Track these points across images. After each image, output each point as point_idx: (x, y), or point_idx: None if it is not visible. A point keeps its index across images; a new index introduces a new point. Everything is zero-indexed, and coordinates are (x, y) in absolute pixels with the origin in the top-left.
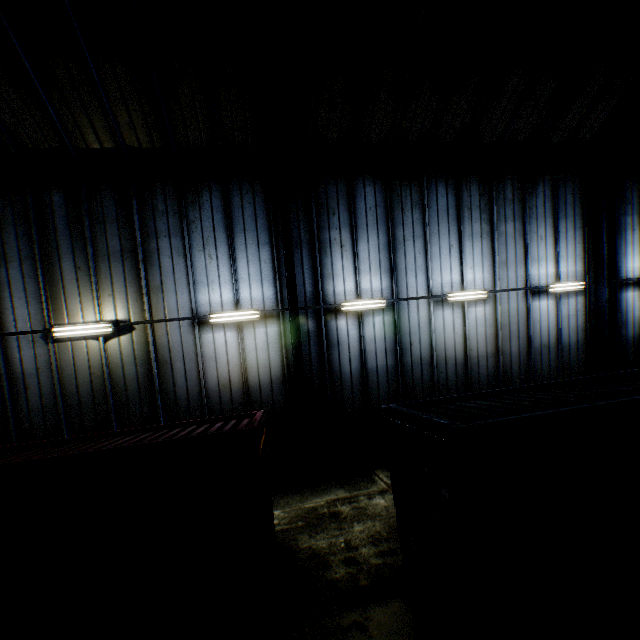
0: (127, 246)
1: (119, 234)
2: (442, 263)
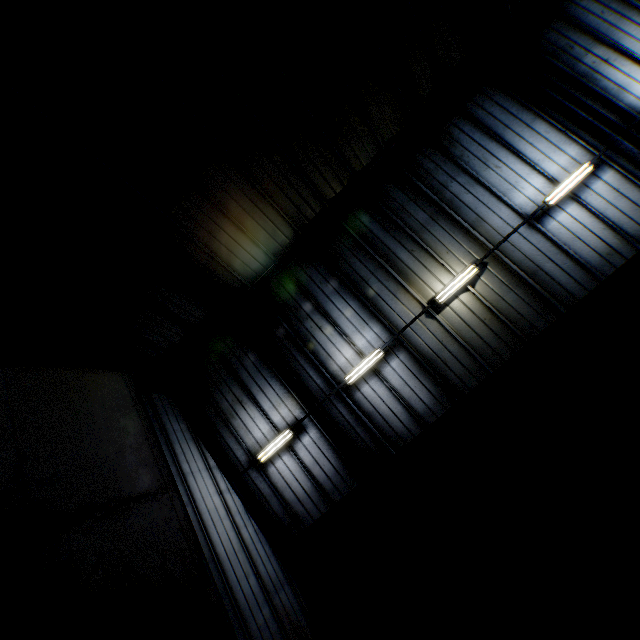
0: (430, 211)
1: (418, 208)
2: None
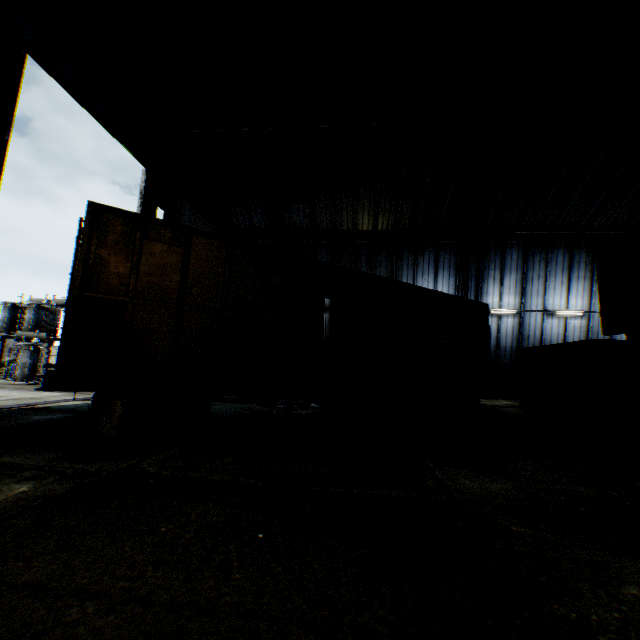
0: (388, 272)
1: (386, 267)
2: (554, 293)
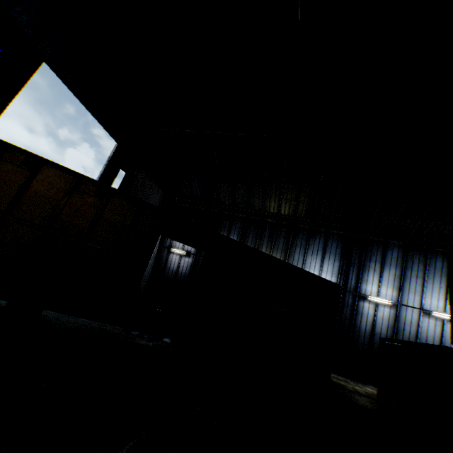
0: (284, 247)
1: (283, 242)
2: (432, 294)
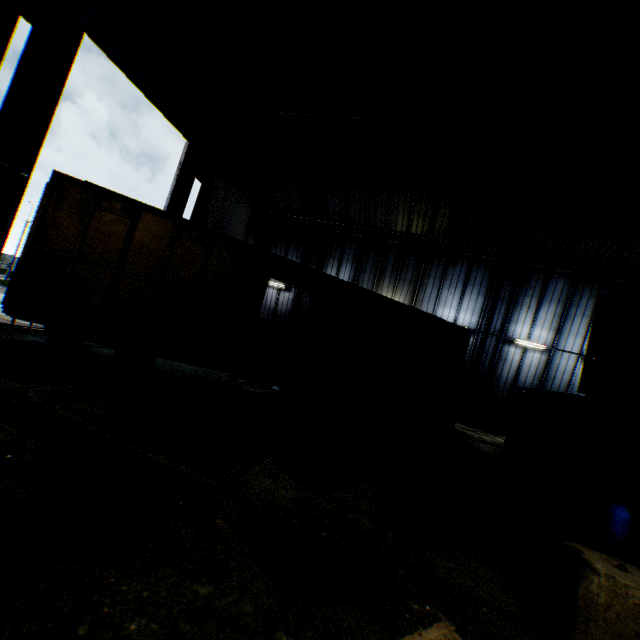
0: (414, 278)
1: (412, 272)
2: None
